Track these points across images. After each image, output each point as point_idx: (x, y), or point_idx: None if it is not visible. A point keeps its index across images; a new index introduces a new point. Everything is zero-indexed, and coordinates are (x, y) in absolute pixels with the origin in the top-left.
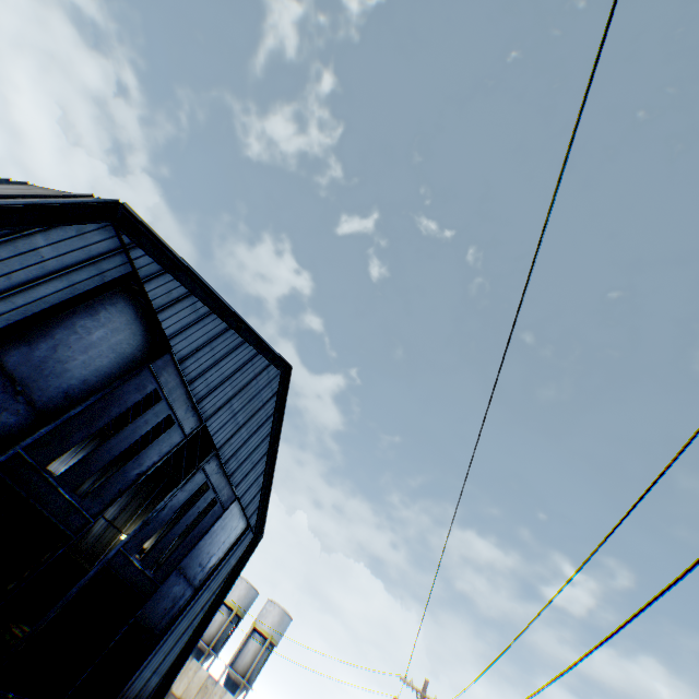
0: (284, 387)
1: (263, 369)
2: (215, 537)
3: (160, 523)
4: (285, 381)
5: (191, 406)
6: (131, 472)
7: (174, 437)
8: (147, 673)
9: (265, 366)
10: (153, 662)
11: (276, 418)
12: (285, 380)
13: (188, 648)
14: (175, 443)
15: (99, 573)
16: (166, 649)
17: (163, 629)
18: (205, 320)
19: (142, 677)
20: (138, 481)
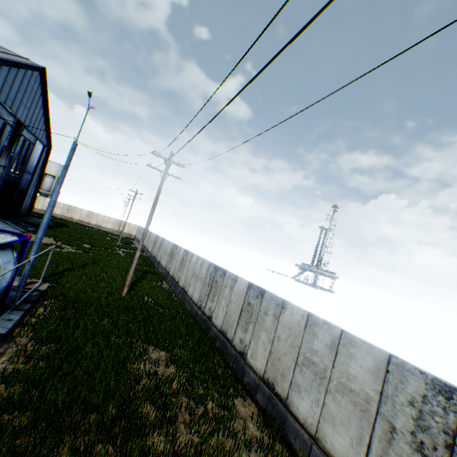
0: (44, 79)
1: (32, 76)
2: (34, 156)
3: (15, 160)
4: (44, 76)
5: (10, 114)
6: (0, 149)
7: (9, 129)
8: (26, 202)
9: (32, 74)
10: (27, 199)
11: (44, 96)
12: (44, 75)
13: (36, 192)
14: (10, 131)
15: (4, 182)
16: (29, 194)
17: (27, 189)
18: (1, 72)
19: (25, 204)
20: (4, 151)
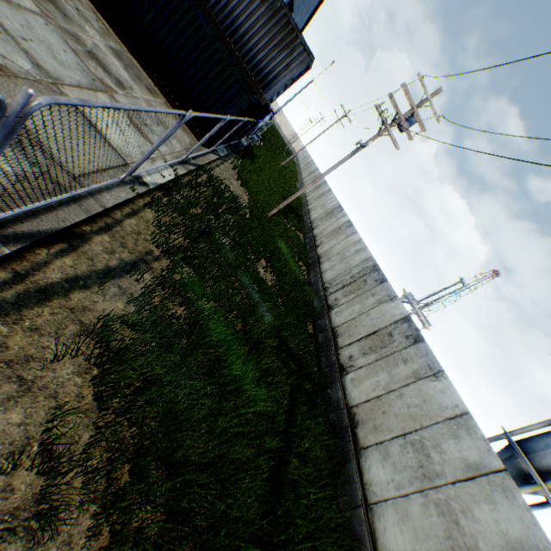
0: None
1: None
2: None
3: None
4: None
5: None
6: None
7: None
8: None
9: None
10: None
11: (317, 7)
12: None
13: None
14: None
15: None
16: None
17: None
18: None
19: None
20: None
